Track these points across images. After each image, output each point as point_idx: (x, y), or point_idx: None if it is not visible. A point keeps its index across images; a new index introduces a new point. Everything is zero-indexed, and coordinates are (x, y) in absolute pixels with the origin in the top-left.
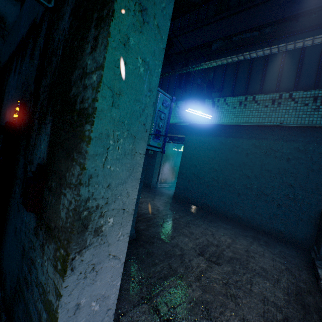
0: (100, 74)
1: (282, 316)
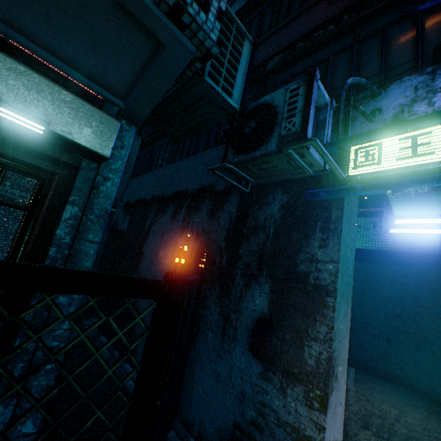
0: (337, 266)
1: None
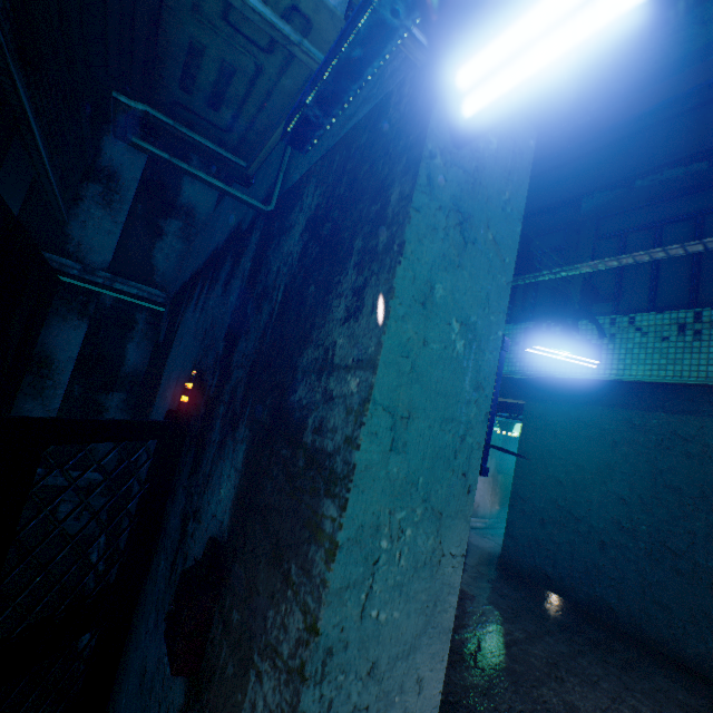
0: (368, 381)
1: None
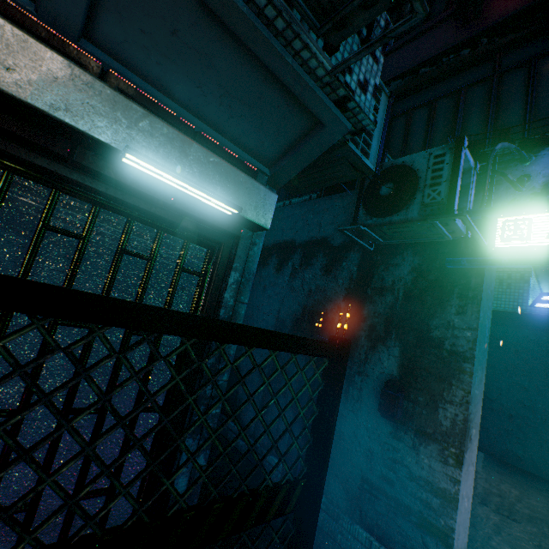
0: (476, 334)
1: None
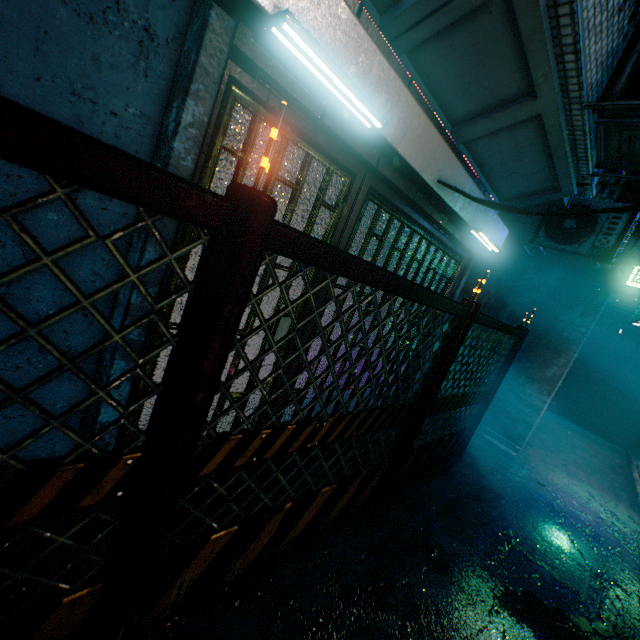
0: (587, 330)
1: (598, 468)
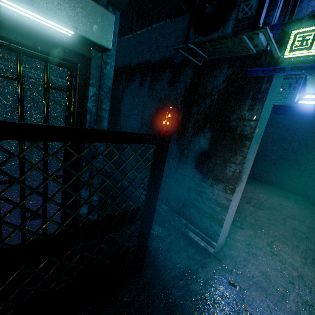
0: (257, 123)
1: (305, 236)
